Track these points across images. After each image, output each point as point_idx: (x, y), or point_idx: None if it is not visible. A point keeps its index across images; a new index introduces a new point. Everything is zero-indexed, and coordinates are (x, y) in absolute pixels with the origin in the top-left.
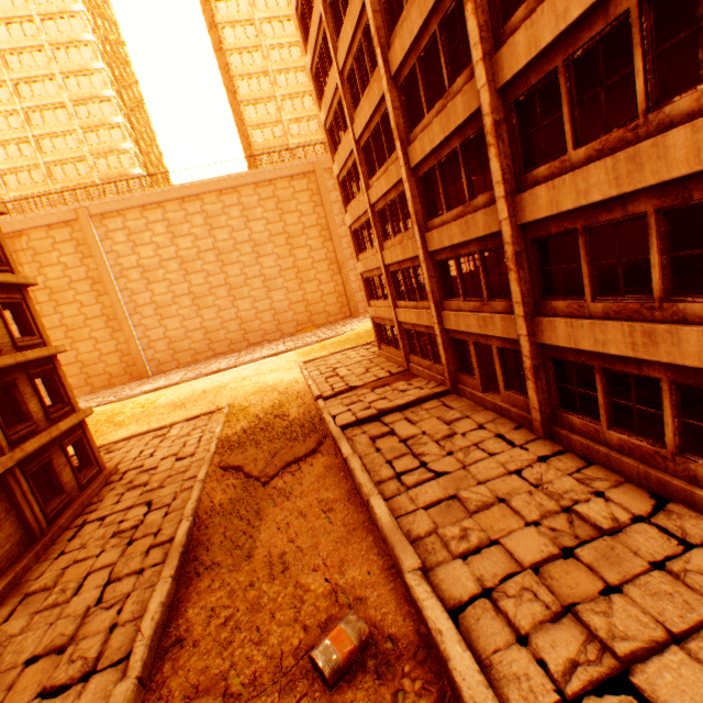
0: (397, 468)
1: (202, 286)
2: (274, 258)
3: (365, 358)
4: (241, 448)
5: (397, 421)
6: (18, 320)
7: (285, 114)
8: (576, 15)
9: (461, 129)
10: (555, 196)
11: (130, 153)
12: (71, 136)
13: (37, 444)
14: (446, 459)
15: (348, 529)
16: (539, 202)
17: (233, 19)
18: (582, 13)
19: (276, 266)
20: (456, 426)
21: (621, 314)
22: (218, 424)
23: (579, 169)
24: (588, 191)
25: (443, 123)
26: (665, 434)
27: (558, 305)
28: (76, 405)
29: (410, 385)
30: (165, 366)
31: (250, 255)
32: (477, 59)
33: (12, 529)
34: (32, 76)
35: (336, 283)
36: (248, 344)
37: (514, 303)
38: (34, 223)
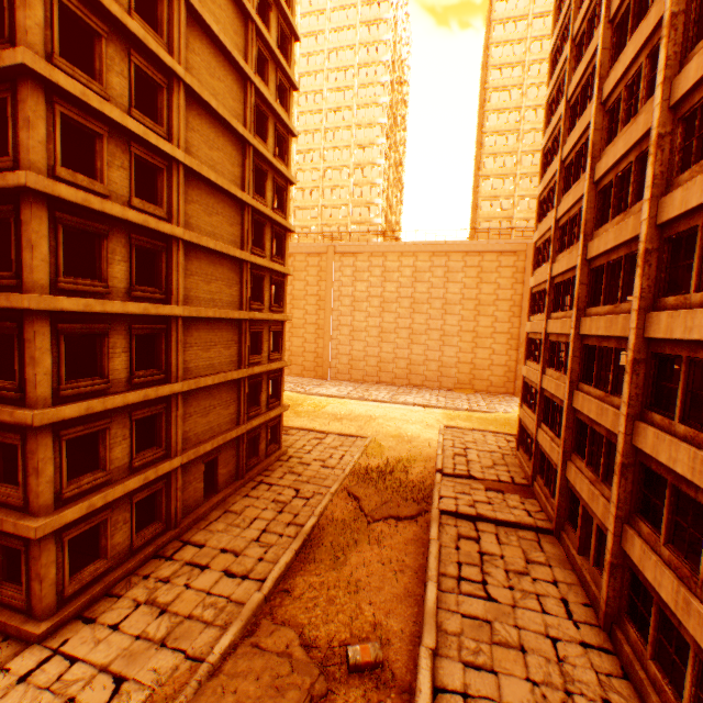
0: (462, 571)
1: (390, 324)
2: (457, 318)
3: (499, 450)
4: (364, 483)
5: (487, 531)
6: (274, 339)
7: (518, 190)
8: (695, 337)
9: (618, 338)
10: (656, 444)
11: (378, 206)
12: (344, 189)
13: (258, 422)
14: (504, 590)
15: (405, 593)
16: (647, 440)
17: (500, 106)
18: (699, 340)
19: (457, 325)
20: (533, 568)
21: (677, 570)
22: (357, 451)
23: (674, 440)
24: (675, 460)
25: (606, 324)
26: (682, 694)
27: (642, 527)
28: (282, 401)
29: (521, 503)
30: (340, 375)
31: (438, 310)
32: (633, 307)
33: (232, 467)
34: (337, 146)
35: (509, 358)
36: (408, 383)
37: (611, 501)
38: (301, 250)
